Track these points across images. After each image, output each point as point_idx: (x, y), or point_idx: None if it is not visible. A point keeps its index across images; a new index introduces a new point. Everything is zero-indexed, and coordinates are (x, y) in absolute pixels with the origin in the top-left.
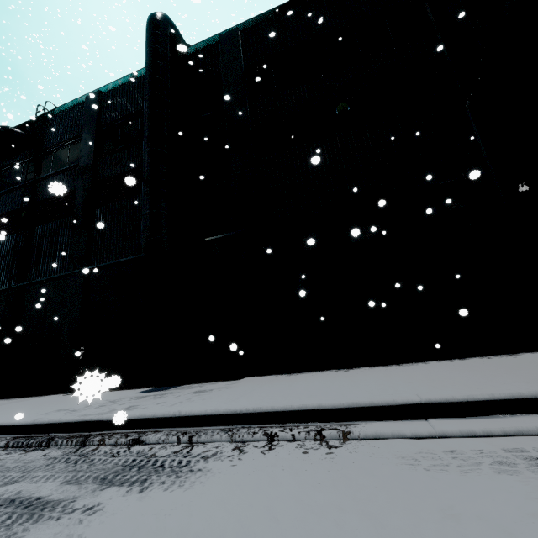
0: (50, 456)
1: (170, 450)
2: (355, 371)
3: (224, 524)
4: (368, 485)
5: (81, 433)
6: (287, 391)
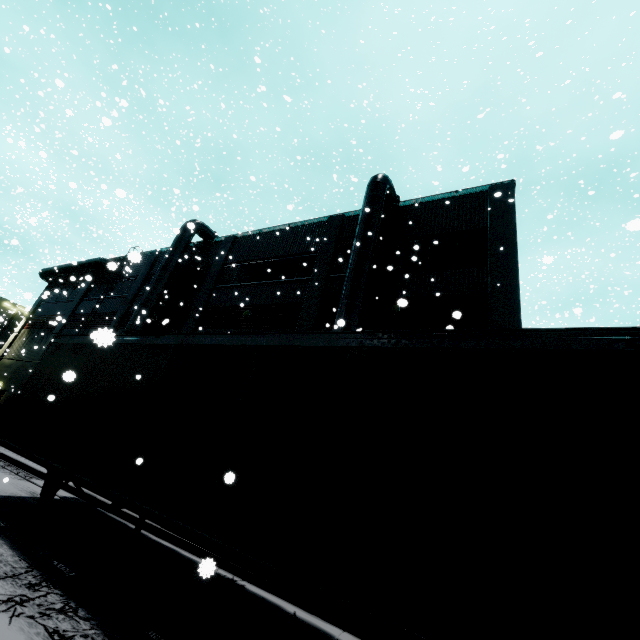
0: None
1: None
2: None
3: None
4: None
5: None
6: None
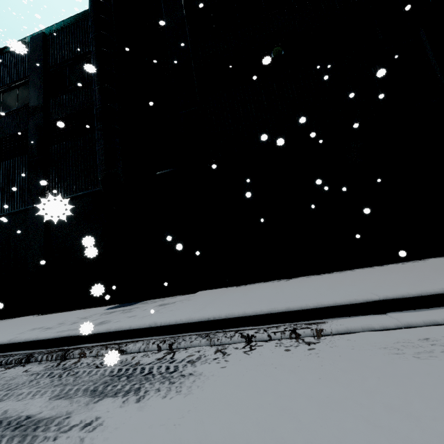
0: (32, 371)
1: (153, 357)
2: (296, 280)
3: (244, 431)
4: (370, 376)
5: (59, 348)
6: (246, 299)
